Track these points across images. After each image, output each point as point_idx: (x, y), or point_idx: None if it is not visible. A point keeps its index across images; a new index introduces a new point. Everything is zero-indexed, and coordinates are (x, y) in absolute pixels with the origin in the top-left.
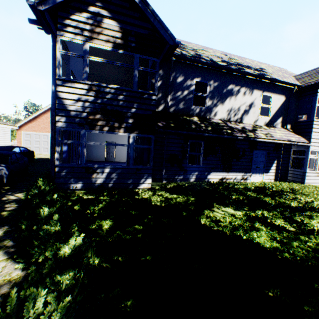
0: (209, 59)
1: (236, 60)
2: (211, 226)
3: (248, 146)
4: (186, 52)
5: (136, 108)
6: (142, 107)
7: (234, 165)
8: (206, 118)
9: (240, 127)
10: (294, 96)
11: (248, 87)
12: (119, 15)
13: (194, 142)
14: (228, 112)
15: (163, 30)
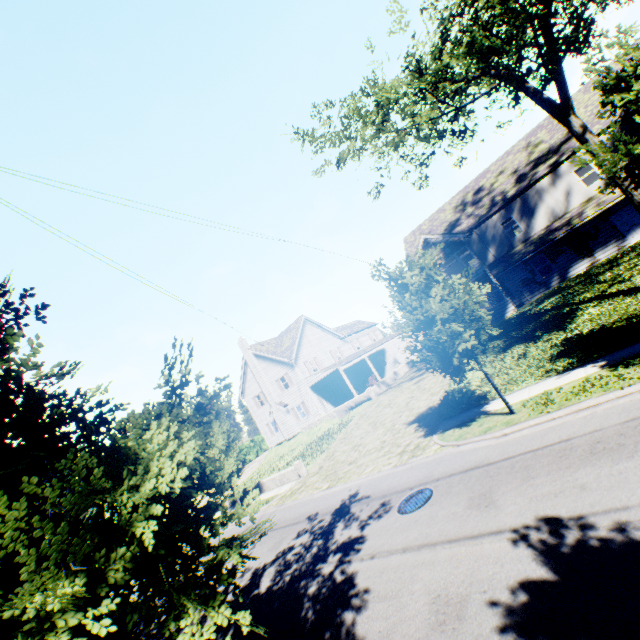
0: (501, 196)
1: (539, 144)
2: (528, 313)
3: (597, 220)
4: (481, 209)
5: (473, 277)
6: (476, 274)
7: (594, 246)
8: (529, 238)
9: (564, 221)
10: (621, 129)
11: (551, 182)
12: (434, 246)
13: (536, 258)
14: (547, 217)
15: (456, 235)
